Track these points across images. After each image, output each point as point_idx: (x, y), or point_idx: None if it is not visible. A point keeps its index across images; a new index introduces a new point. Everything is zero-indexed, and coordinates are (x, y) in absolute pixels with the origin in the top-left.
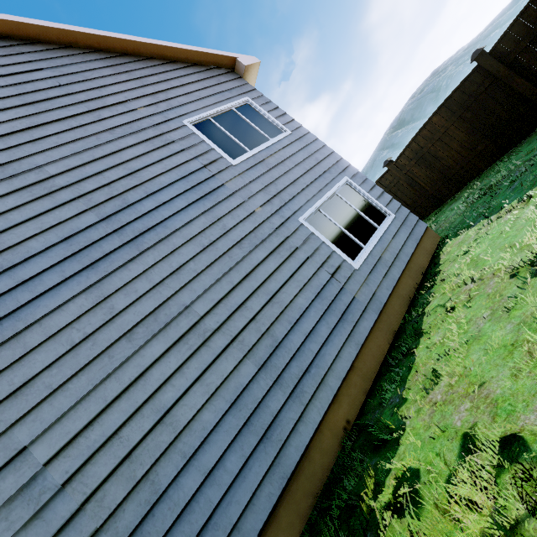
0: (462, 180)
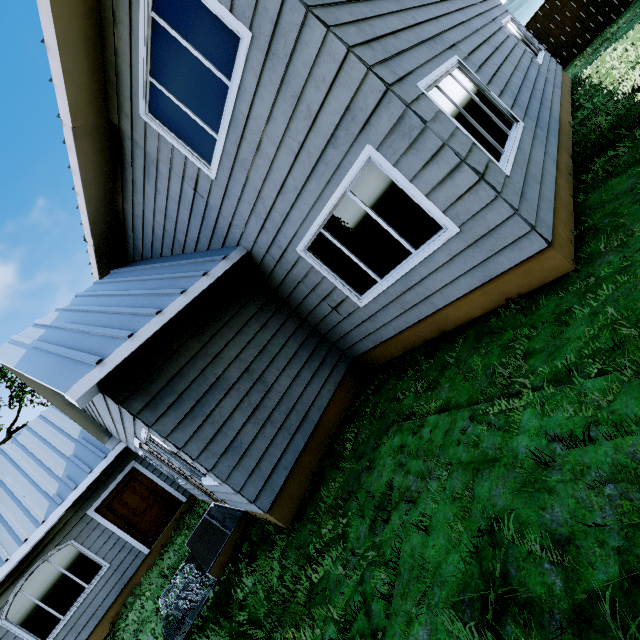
0: (567, 59)
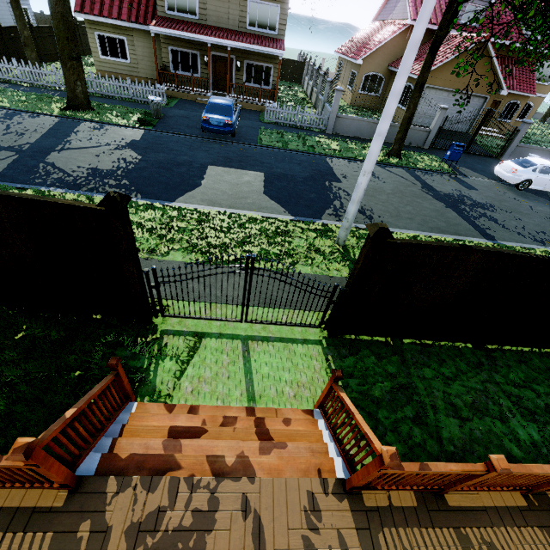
0: None
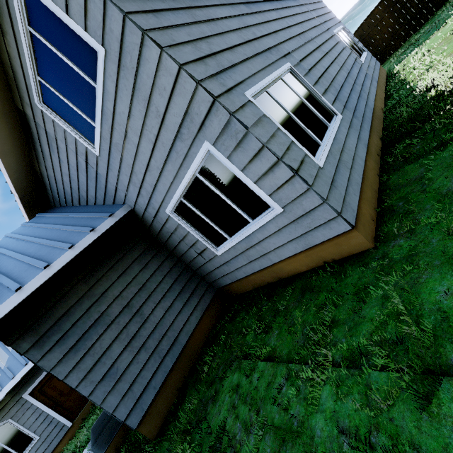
0: (385, 56)
